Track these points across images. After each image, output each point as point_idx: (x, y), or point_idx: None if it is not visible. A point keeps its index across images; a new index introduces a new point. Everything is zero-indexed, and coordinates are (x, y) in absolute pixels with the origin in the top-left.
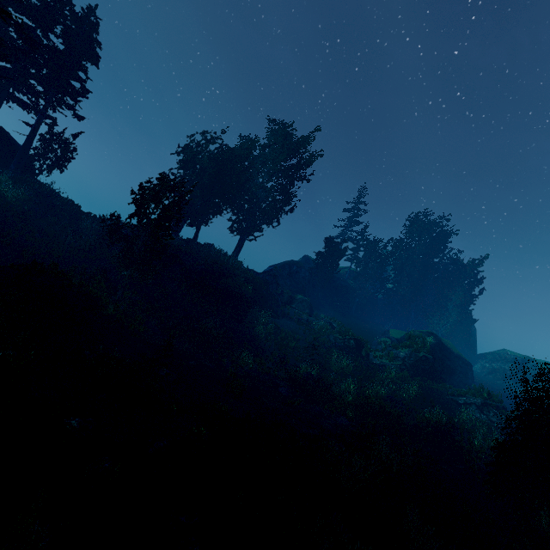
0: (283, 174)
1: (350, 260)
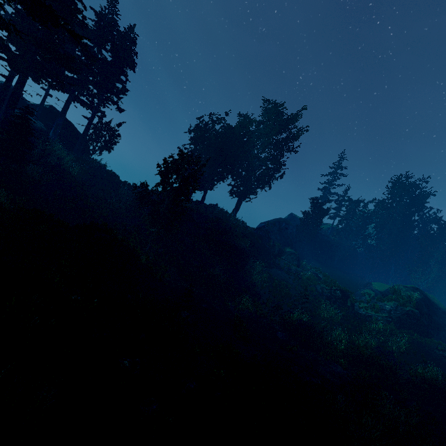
0: (274, 146)
1: (332, 218)
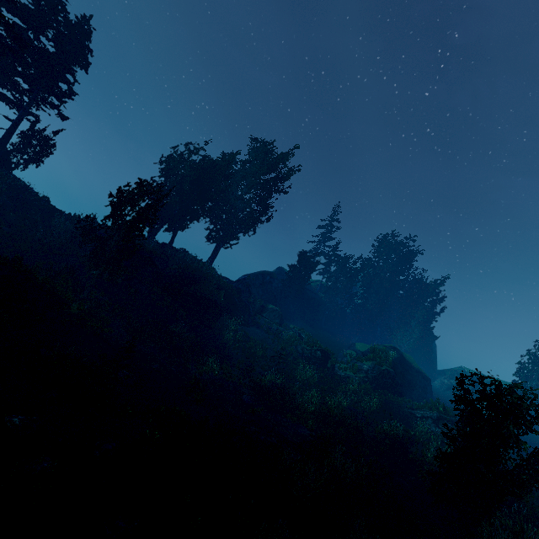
0: (261, 188)
1: (321, 274)
